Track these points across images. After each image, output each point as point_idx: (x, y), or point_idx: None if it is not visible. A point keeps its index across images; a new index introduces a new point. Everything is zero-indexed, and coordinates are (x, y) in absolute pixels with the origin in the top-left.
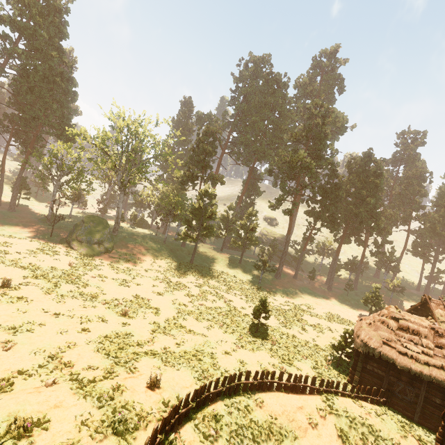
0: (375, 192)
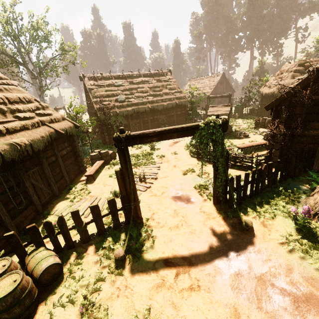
0: (260, 11)
